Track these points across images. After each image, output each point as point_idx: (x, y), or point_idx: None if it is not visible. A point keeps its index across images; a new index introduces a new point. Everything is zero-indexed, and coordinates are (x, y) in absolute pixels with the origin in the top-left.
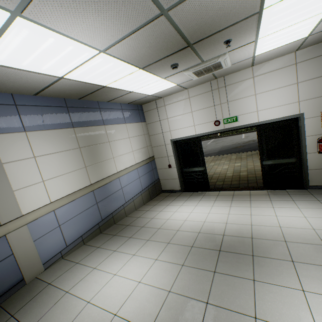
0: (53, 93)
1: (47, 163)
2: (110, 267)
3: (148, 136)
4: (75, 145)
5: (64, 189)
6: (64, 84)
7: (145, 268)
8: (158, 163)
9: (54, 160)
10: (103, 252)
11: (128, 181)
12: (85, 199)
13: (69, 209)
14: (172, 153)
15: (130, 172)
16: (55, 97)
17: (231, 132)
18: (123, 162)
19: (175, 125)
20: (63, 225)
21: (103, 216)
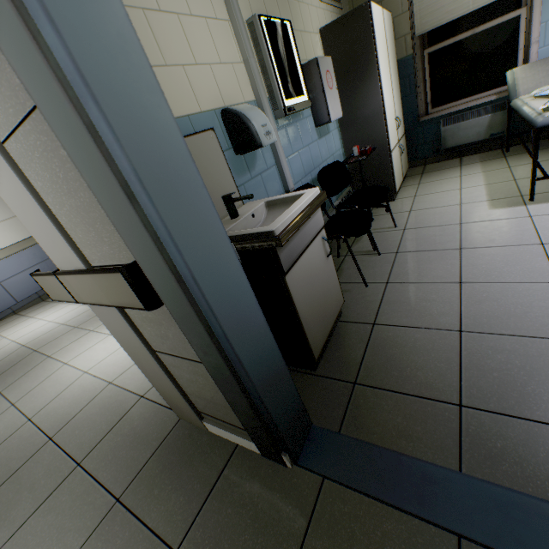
0: None
1: None
2: (43, 315)
3: None
4: None
5: None
6: None
7: (66, 312)
8: None
9: None
10: (51, 305)
11: None
12: (30, 254)
13: (8, 265)
14: None
15: None
16: None
17: None
18: None
19: None
20: (4, 282)
21: None
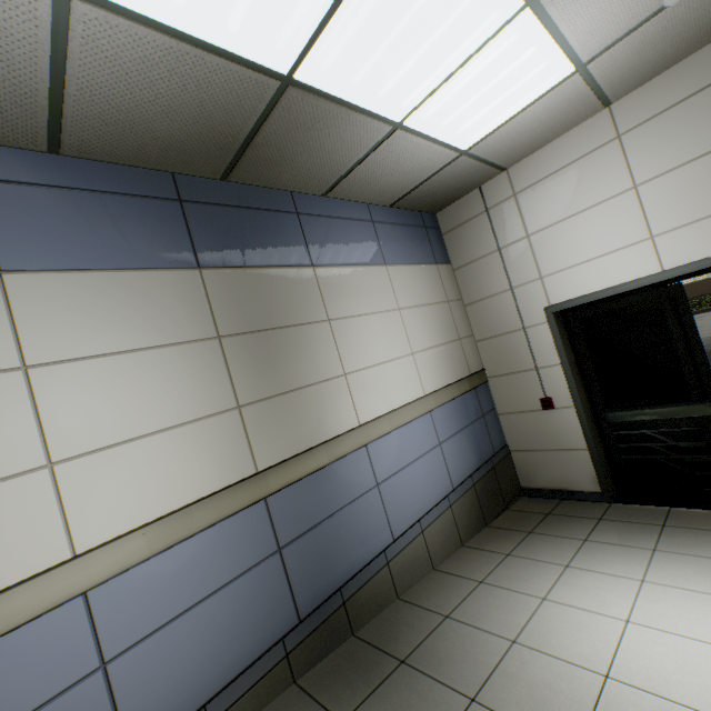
0: (112, 136)
1: (76, 391)
2: None
3: (461, 307)
4: (201, 326)
5: (140, 498)
6: (112, 58)
7: None
8: (499, 395)
9: (109, 381)
10: None
11: (400, 457)
12: (230, 536)
13: (158, 580)
14: (555, 356)
15: (406, 424)
16: (136, 165)
17: (707, 300)
18: (380, 391)
19: (562, 253)
20: (121, 658)
21: (306, 603)
